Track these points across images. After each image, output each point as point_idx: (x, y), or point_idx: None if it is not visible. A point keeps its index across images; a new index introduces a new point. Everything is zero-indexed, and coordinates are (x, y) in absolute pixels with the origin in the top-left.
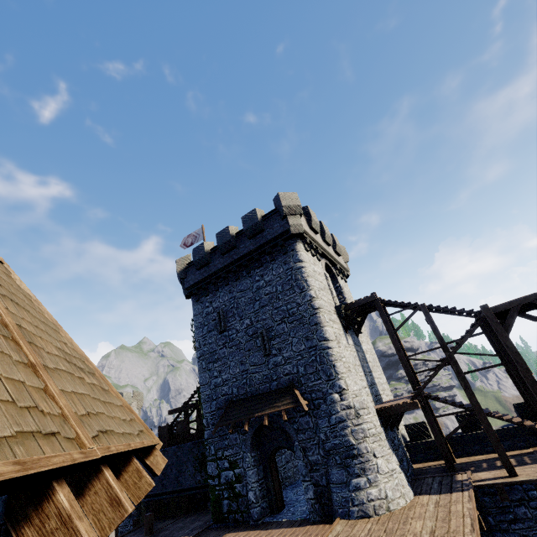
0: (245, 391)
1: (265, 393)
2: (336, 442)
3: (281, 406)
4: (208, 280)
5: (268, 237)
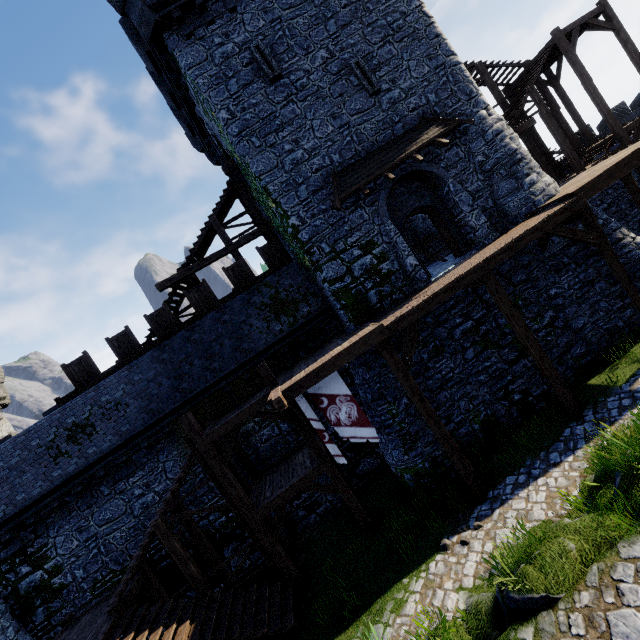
0: (354, 152)
1: (389, 142)
2: (499, 156)
3: (430, 137)
4: None
5: None
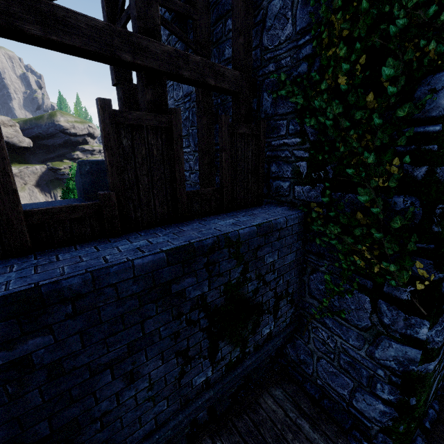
0: None
1: None
2: None
3: None
4: None
5: None
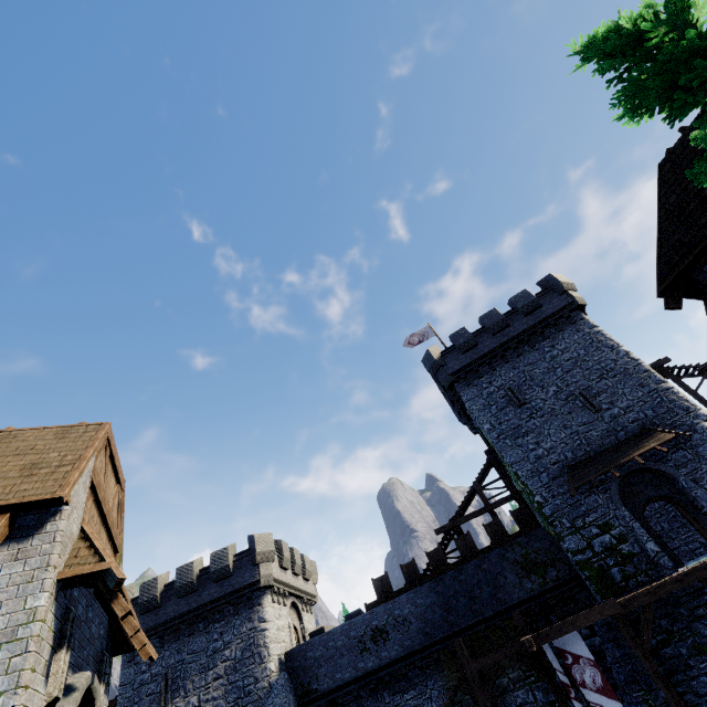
0: (584, 451)
1: (614, 445)
2: None
3: (650, 445)
4: (481, 361)
5: (550, 311)
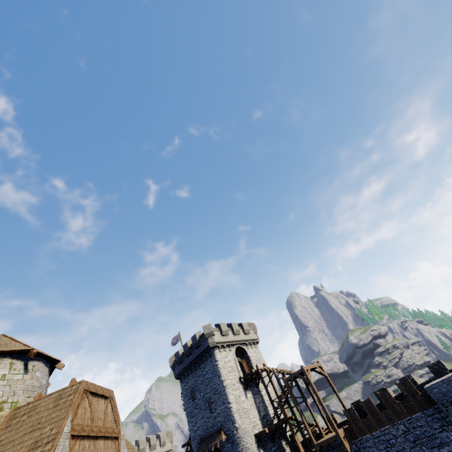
0: (206, 432)
1: (213, 433)
2: None
3: (217, 440)
4: (184, 371)
5: (203, 348)
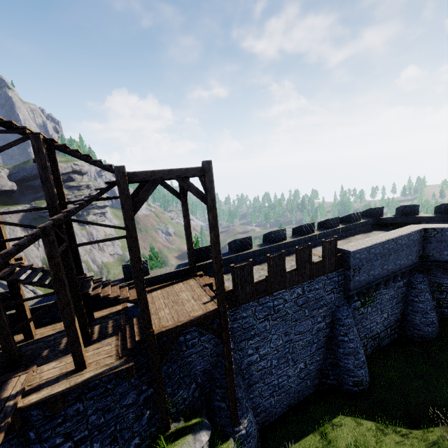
0: None
1: None
2: None
3: None
4: None
5: None
